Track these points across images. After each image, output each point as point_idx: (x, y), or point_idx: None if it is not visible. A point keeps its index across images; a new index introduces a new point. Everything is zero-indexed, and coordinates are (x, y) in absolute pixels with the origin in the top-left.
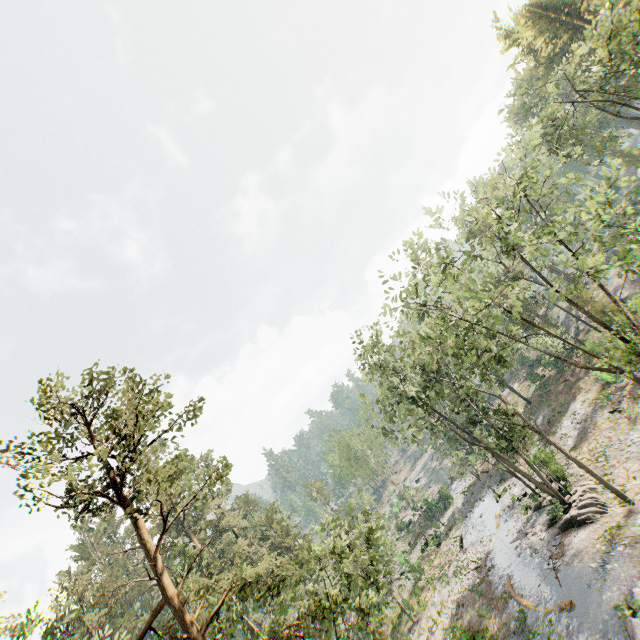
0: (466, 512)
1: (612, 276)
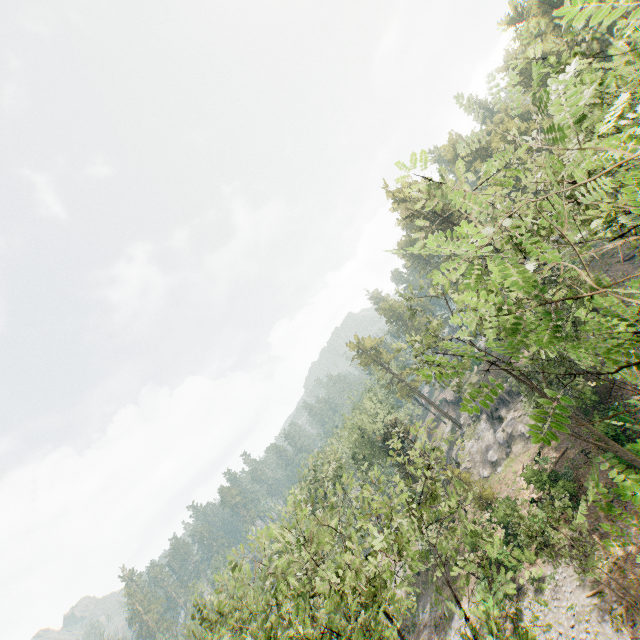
0: None
1: (484, 429)
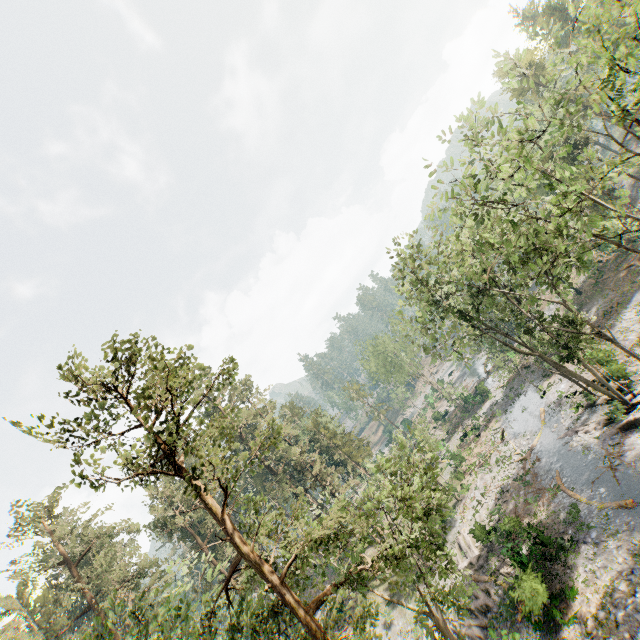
0: (506, 406)
1: None
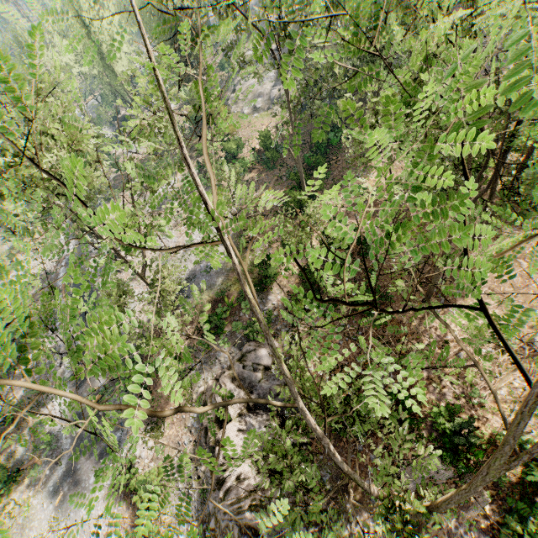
0: None
1: (269, 78)
